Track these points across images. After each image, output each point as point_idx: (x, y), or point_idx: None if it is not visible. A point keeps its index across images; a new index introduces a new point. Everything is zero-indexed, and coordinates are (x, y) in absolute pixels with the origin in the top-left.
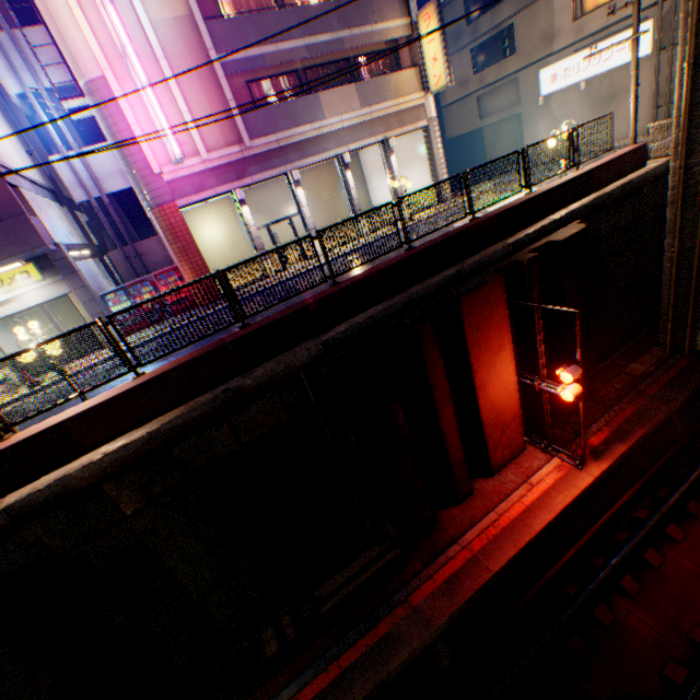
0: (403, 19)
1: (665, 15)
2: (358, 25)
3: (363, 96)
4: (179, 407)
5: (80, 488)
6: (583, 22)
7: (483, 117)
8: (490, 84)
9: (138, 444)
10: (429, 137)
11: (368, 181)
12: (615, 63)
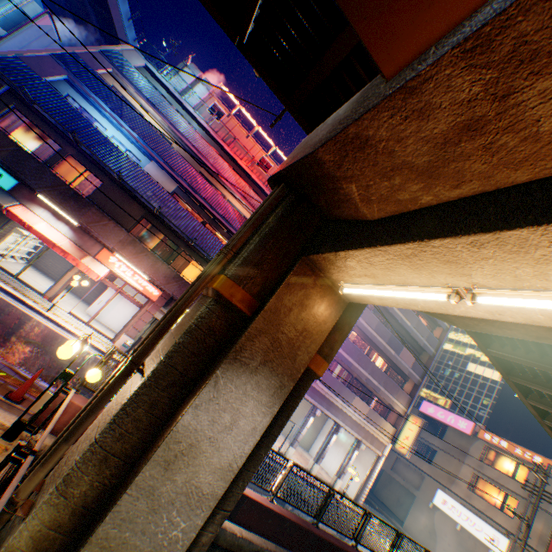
0: (404, 406)
1: (516, 545)
2: (388, 390)
3: (369, 414)
4: (271, 540)
5: (218, 540)
6: (472, 494)
7: (394, 469)
8: (408, 459)
9: (253, 546)
10: (377, 460)
11: (321, 430)
12: (481, 537)
